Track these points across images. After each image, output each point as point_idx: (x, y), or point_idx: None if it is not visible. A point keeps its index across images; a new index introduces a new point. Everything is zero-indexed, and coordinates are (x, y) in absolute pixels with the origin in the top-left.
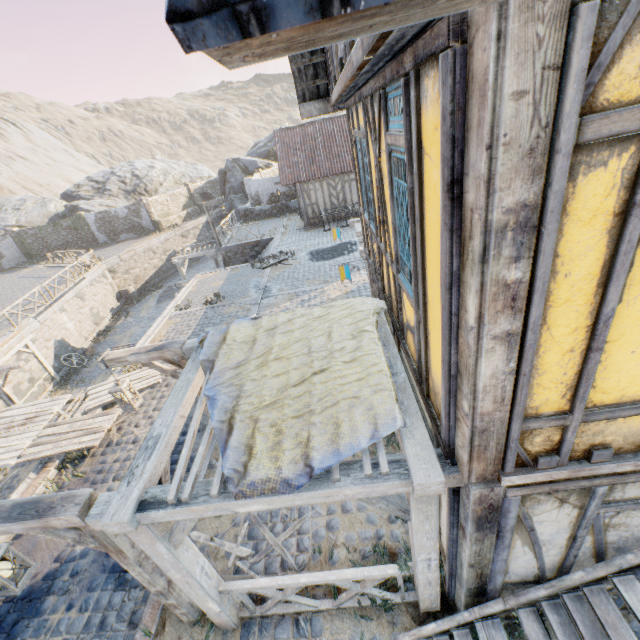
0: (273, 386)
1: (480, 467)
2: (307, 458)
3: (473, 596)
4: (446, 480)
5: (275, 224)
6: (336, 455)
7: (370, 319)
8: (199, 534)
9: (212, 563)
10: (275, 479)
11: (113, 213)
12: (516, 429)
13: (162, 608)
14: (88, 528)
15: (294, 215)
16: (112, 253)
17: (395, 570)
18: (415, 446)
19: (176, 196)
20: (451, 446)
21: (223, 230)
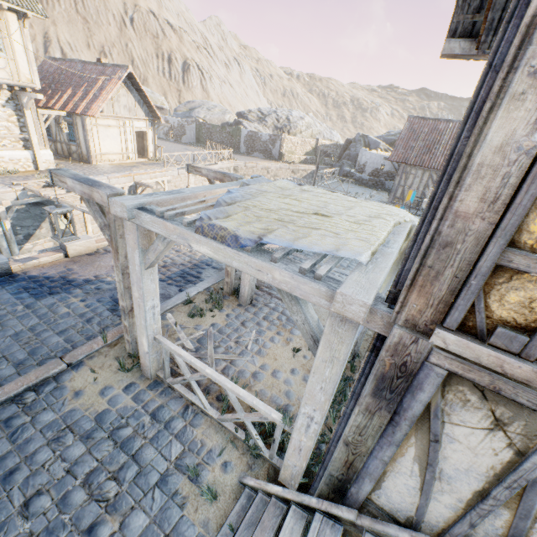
0: (278, 205)
1: (417, 305)
2: (263, 235)
3: (331, 489)
4: (372, 317)
5: (364, 191)
6: (287, 244)
7: (394, 216)
8: (171, 317)
9: (166, 336)
10: (230, 232)
11: (259, 135)
12: (491, 256)
13: (122, 336)
14: (109, 215)
15: (384, 192)
16: (243, 159)
17: (278, 418)
18: (362, 278)
19: (305, 143)
20: (399, 285)
21: (322, 174)
